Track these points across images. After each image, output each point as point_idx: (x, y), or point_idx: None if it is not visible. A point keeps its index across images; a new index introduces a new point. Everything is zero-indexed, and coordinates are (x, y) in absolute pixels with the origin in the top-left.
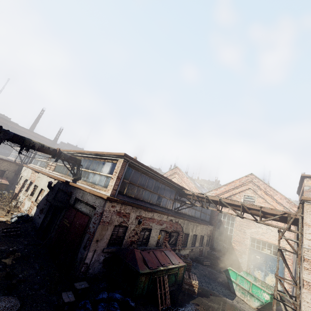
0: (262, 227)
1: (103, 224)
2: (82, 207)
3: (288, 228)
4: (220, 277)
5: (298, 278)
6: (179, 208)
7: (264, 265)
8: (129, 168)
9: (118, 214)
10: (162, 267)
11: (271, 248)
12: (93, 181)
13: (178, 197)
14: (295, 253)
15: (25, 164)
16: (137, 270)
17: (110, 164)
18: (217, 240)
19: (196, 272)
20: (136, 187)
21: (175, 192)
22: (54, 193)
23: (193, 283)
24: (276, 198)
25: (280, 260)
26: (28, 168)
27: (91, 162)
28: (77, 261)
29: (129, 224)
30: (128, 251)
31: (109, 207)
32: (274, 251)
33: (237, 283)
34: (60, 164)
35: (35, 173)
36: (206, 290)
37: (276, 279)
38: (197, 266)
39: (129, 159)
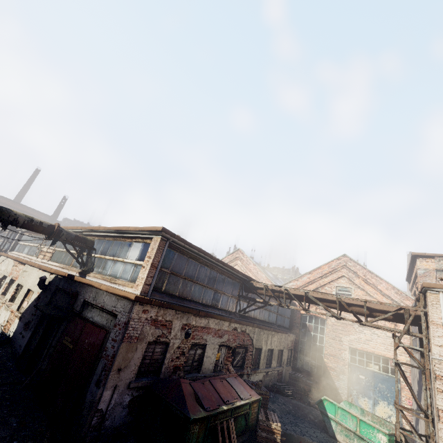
0: (364, 332)
1: (129, 342)
2: (95, 315)
3: (406, 330)
4: (311, 412)
5: (429, 407)
6: (246, 309)
7: (372, 388)
8: (171, 251)
9: (154, 323)
10: (225, 406)
11: (380, 362)
12: (112, 272)
13: (243, 293)
14: (421, 368)
15: (5, 251)
16: (186, 415)
17: (139, 245)
18: (302, 355)
19: (274, 408)
20: (181, 279)
21: (239, 286)
22: (48, 295)
23: (274, 427)
24: (381, 289)
25: (393, 380)
26: (9, 259)
27: (109, 243)
28: (83, 408)
29: (170, 339)
30: (170, 383)
31: (139, 313)
32: (384, 367)
33: (338, 421)
34: (60, 249)
35: (19, 266)
36: (292, 437)
37: (397, 411)
38: (276, 398)
39: (170, 236)
